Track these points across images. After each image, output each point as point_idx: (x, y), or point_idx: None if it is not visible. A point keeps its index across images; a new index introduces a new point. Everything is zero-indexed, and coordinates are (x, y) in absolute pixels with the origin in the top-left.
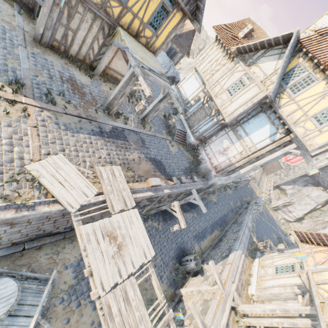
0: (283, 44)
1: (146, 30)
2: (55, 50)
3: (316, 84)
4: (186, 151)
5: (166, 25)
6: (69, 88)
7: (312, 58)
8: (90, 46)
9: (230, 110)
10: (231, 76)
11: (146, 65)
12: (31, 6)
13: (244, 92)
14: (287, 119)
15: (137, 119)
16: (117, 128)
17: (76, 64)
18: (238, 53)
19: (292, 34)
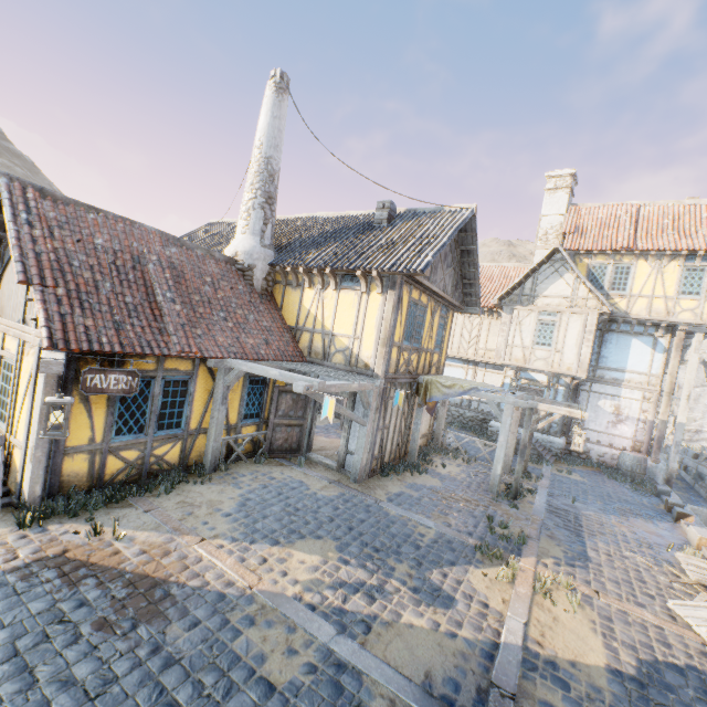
0: (547, 262)
1: (433, 356)
2: (374, 474)
3: (636, 267)
4: (574, 465)
5: (445, 335)
6: (462, 506)
7: (597, 252)
8: (398, 429)
9: (571, 361)
10: (521, 327)
11: (501, 389)
12: (295, 444)
13: (564, 330)
14: (652, 317)
15: (509, 476)
16: (547, 507)
17: (400, 470)
18: (499, 301)
19: (556, 249)
